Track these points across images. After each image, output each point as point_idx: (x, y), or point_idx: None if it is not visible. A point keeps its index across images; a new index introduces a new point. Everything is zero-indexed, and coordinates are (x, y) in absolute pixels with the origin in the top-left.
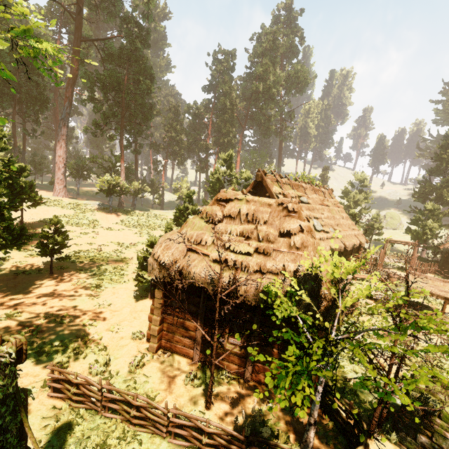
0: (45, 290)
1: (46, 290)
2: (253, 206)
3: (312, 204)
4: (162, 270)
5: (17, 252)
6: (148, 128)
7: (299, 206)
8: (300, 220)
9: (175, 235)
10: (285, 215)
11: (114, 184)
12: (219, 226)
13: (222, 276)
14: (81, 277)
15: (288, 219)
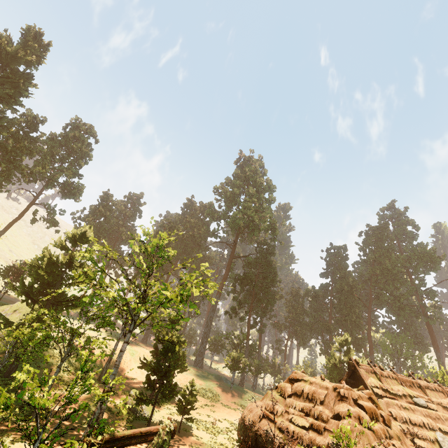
0: (172, 443)
1: (173, 443)
2: (314, 387)
3: (440, 411)
4: (245, 429)
5: (163, 408)
6: (271, 311)
7: (350, 392)
8: (350, 405)
9: (257, 402)
10: (339, 398)
11: (238, 360)
12: (288, 400)
13: (283, 442)
14: (196, 442)
15: (341, 403)
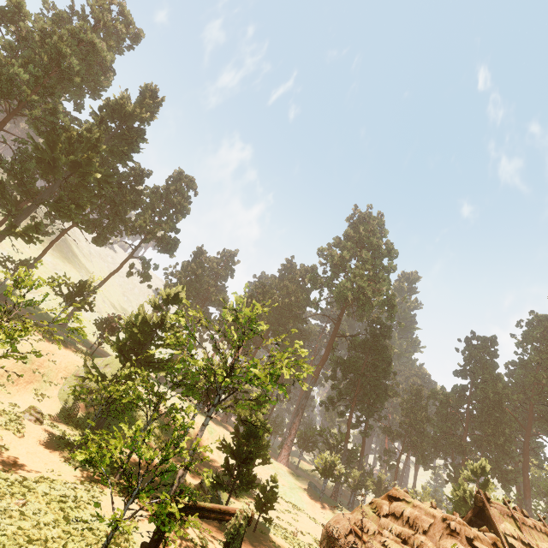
0: (246, 541)
1: (247, 542)
2: (417, 512)
3: None
4: (329, 542)
5: (239, 501)
6: (380, 410)
7: (463, 528)
8: (461, 544)
9: (346, 514)
10: (448, 532)
11: (332, 464)
12: (383, 519)
13: None
14: None
15: (450, 539)
